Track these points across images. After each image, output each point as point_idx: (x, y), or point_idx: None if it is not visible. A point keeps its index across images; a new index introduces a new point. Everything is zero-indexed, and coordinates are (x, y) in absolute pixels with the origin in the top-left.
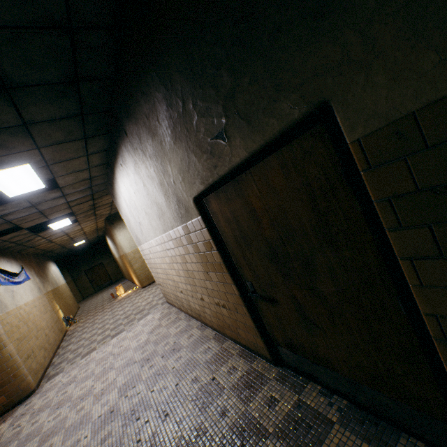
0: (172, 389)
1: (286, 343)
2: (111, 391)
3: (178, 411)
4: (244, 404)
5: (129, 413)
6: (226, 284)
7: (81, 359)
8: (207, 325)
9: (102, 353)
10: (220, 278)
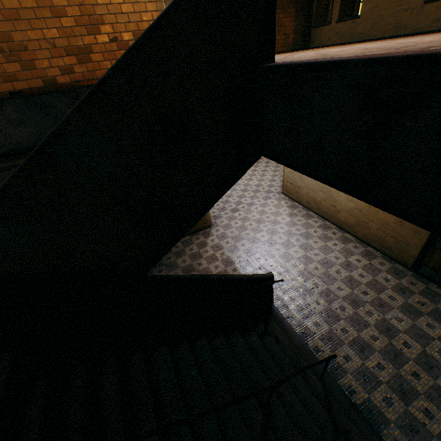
0: (344, 260)
1: (433, 268)
2: (293, 246)
3: (356, 271)
4: (397, 279)
5: (321, 262)
6: (417, 235)
7: (232, 213)
8: (345, 231)
9: (251, 216)
10: (414, 230)
